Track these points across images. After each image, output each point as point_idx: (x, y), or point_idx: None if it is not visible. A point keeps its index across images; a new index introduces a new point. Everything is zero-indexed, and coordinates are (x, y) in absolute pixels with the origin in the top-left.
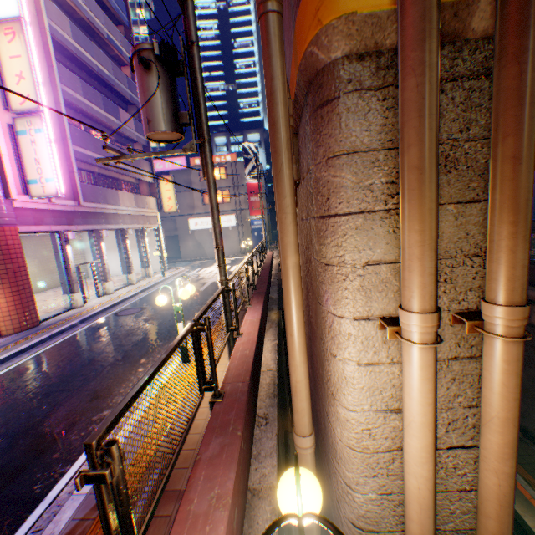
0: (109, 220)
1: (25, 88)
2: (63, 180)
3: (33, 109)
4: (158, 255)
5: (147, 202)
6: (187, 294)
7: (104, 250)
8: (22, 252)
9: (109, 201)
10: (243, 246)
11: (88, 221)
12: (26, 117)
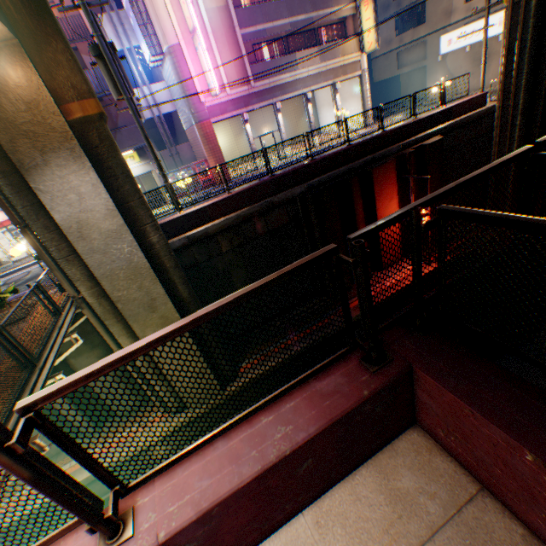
0: (285, 90)
1: (187, 12)
2: (218, 81)
3: (193, 29)
4: (360, 110)
5: (339, 49)
6: (178, 185)
7: (281, 121)
8: (215, 136)
9: (283, 71)
10: (433, 90)
11: (262, 99)
12: (194, 37)
